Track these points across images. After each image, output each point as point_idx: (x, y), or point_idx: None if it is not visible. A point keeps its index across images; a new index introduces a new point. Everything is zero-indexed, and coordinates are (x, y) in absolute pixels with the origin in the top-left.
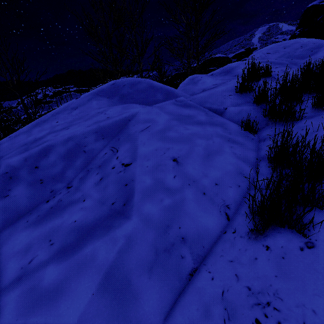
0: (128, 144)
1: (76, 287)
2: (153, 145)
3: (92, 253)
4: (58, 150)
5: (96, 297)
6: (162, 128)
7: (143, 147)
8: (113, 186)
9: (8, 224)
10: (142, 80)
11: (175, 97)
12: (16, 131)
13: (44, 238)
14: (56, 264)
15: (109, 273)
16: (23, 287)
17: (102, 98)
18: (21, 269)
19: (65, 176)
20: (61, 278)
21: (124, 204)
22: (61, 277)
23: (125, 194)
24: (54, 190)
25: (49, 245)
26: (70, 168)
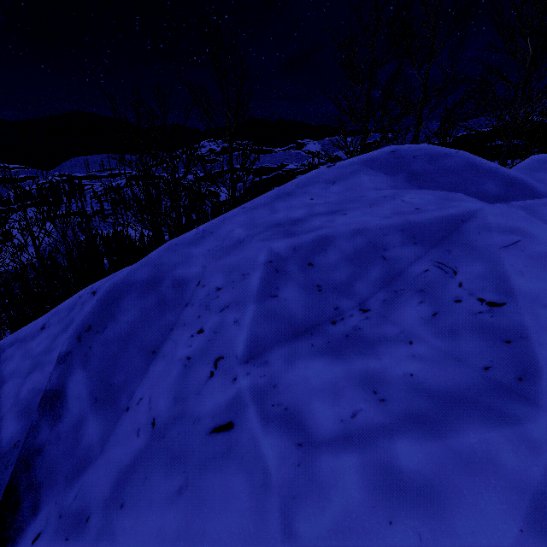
0: (478, 265)
1: (476, 500)
2: (544, 279)
3: (486, 449)
4: (341, 245)
5: (530, 540)
6: None
7: (520, 278)
8: (473, 335)
9: (282, 339)
10: (452, 151)
11: (529, 194)
12: (250, 202)
13: (360, 384)
14: (412, 439)
15: (542, 504)
16: (362, 455)
17: (375, 172)
18: (341, 422)
19: (353, 290)
20: (432, 469)
21: (520, 378)
22: (433, 467)
23: (514, 360)
24: (339, 308)
25: (378, 401)
26: (362, 280)
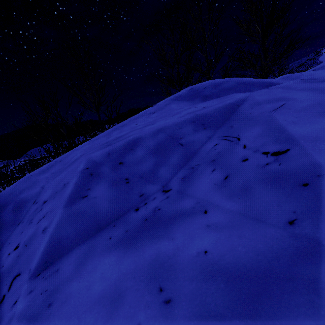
0: (256, 128)
1: None
2: (317, 122)
3: None
4: (146, 143)
5: None
6: (313, 103)
7: (295, 126)
8: (266, 188)
9: (83, 238)
10: (227, 79)
11: None
12: (96, 136)
13: (145, 280)
14: None
15: None
16: None
17: (180, 101)
18: None
19: (157, 175)
20: None
21: None
22: None
23: (321, 203)
24: (144, 194)
25: (162, 304)
26: (164, 165)
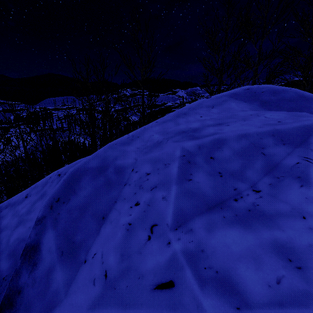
0: None
1: None
2: None
3: None
4: (231, 145)
5: None
6: None
7: None
8: None
9: (199, 212)
10: (287, 88)
11: None
12: (160, 118)
13: (274, 252)
14: None
15: None
16: None
17: (238, 101)
18: (269, 287)
19: (245, 176)
20: None
21: None
22: None
23: None
24: (237, 189)
25: (296, 268)
26: (250, 169)
